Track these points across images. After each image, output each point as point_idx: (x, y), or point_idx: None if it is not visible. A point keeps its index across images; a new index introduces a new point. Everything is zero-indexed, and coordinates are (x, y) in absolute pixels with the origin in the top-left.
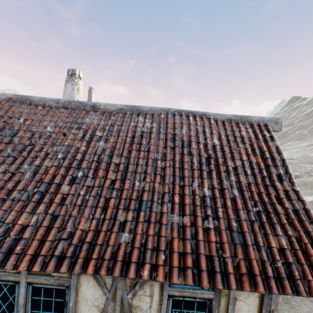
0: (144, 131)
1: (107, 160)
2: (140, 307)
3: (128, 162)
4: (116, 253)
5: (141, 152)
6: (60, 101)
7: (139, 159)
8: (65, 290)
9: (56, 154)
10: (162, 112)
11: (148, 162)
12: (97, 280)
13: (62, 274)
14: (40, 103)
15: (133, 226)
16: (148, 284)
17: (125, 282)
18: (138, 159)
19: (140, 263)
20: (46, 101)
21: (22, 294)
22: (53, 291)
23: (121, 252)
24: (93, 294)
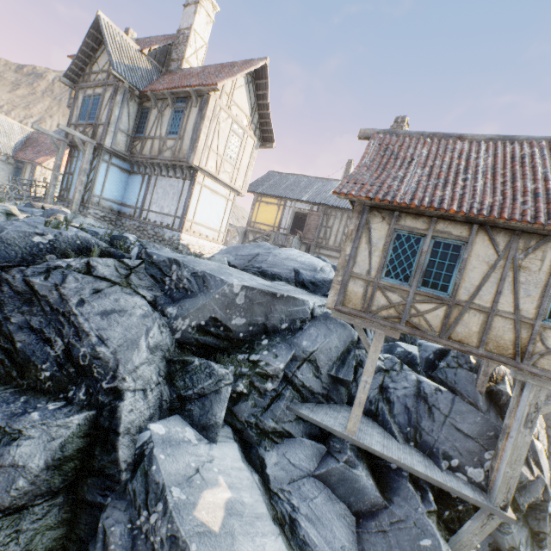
0: (523, 154)
1: (490, 171)
2: (528, 269)
3: (513, 173)
4: (521, 214)
5: (525, 167)
6: (424, 134)
7: (525, 171)
8: (460, 246)
9: (438, 166)
10: (542, 141)
11: (536, 173)
12: (492, 241)
13: (461, 234)
14: (404, 136)
15: (531, 205)
16: (540, 250)
17: (517, 247)
18: (523, 172)
19: (545, 220)
20: (411, 134)
21: (427, 244)
22: (450, 246)
23: (527, 212)
24: (485, 253)
